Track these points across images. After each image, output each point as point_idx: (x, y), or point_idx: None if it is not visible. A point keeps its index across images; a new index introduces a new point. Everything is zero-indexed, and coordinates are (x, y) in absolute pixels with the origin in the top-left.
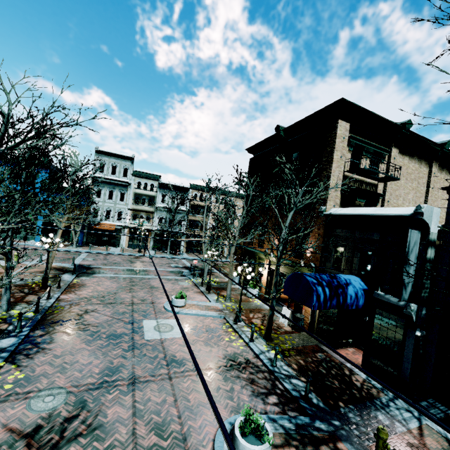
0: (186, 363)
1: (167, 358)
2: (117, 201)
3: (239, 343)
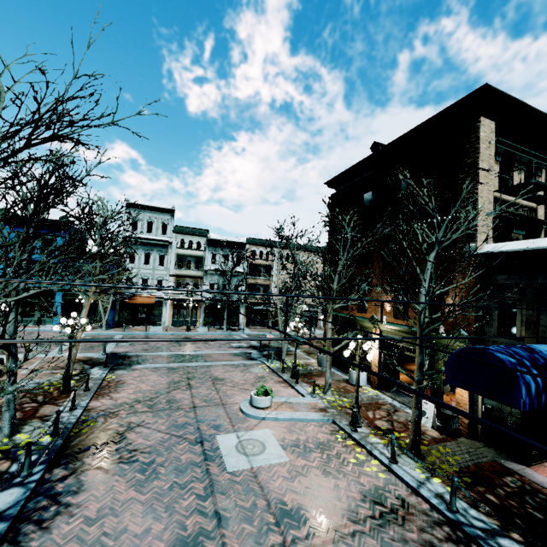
0: (307, 517)
1: (273, 509)
2: (156, 266)
3: (374, 467)
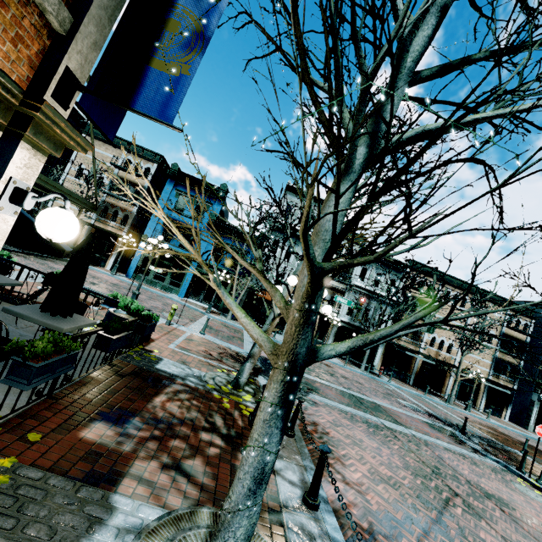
0: None
1: None
2: (295, 263)
3: None
